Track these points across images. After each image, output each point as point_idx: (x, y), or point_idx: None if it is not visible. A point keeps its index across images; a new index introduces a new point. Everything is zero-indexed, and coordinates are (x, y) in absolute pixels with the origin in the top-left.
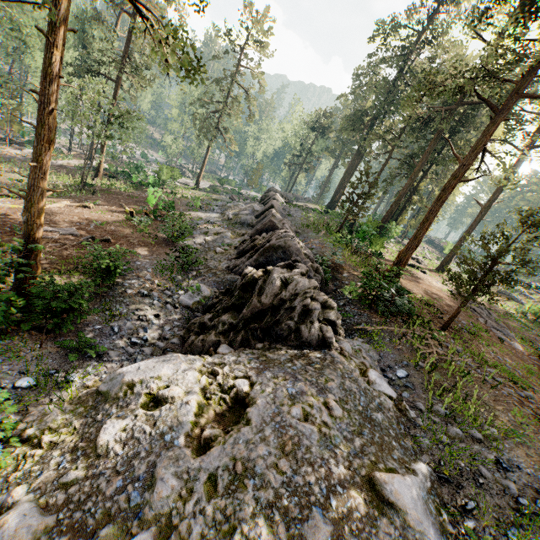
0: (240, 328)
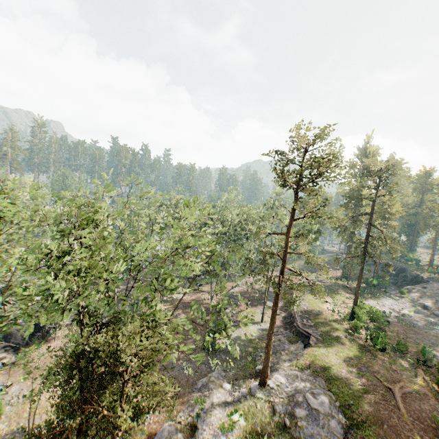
0: (409, 283)
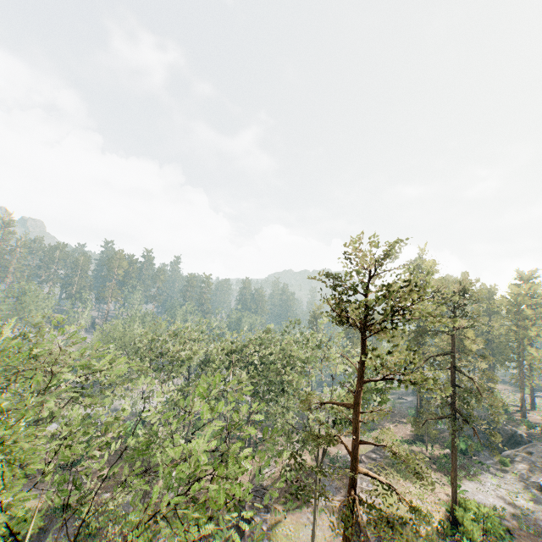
0: (506, 445)
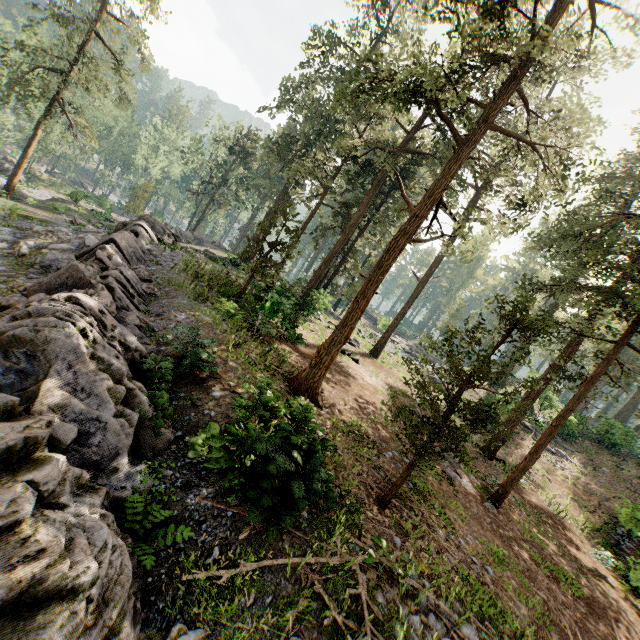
0: None
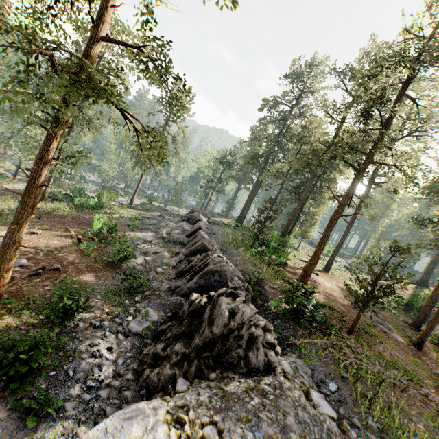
0: (193, 357)
